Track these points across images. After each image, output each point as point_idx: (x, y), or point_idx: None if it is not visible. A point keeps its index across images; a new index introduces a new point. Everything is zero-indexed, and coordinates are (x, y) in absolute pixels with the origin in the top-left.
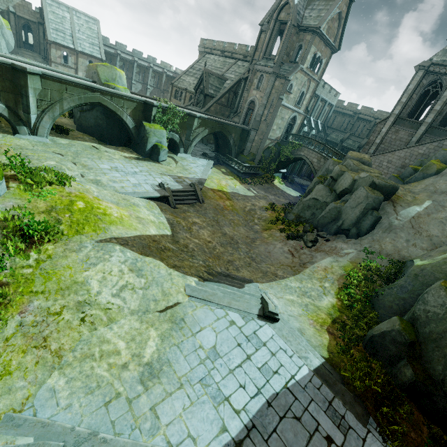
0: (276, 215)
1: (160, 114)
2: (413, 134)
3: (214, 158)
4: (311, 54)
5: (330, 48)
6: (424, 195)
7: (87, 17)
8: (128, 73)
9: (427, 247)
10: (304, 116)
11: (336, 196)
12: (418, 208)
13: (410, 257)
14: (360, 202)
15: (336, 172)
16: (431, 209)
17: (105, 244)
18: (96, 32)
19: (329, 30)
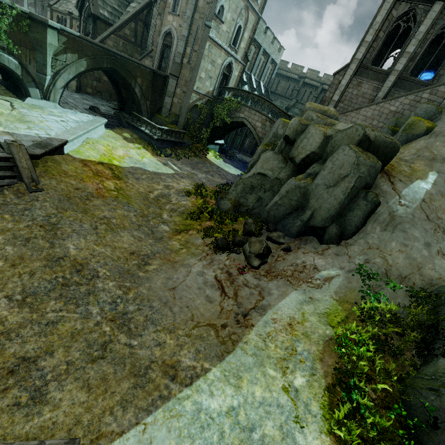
0: (199, 204)
1: None
2: (379, 87)
3: (111, 117)
4: None
5: None
6: (421, 163)
7: None
8: None
9: None
10: (242, 66)
11: (295, 168)
12: (425, 184)
13: (441, 280)
14: (345, 176)
15: (294, 128)
16: (443, 186)
17: None
18: None
19: None
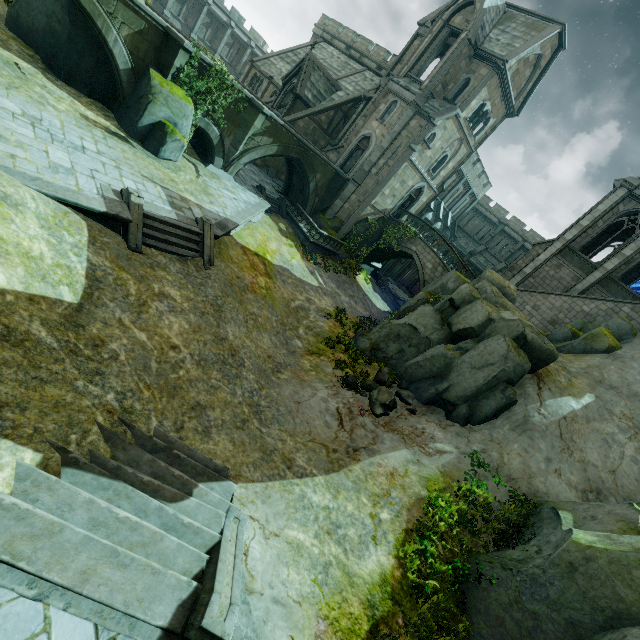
0: (340, 333)
1: (194, 72)
2: (581, 279)
3: (274, 202)
4: (479, 100)
5: (507, 106)
6: (584, 381)
7: None
8: (188, 17)
9: (578, 483)
10: (434, 194)
11: (450, 335)
12: (575, 403)
13: (547, 495)
14: (491, 363)
15: (463, 295)
16: (594, 412)
17: None
18: None
19: (516, 75)
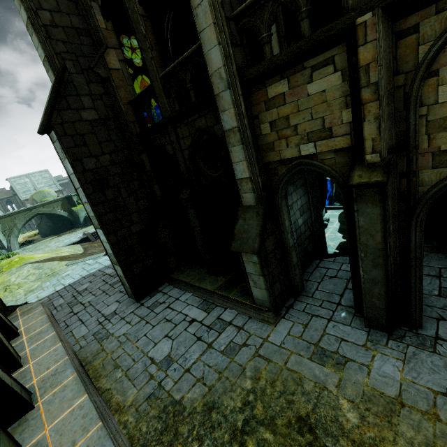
0: None
1: None
2: None
3: None
4: None
5: None
6: None
7: (39, 172)
8: None
9: None
10: None
11: None
12: None
13: None
14: None
15: None
16: None
17: (23, 266)
18: (49, 177)
19: None
